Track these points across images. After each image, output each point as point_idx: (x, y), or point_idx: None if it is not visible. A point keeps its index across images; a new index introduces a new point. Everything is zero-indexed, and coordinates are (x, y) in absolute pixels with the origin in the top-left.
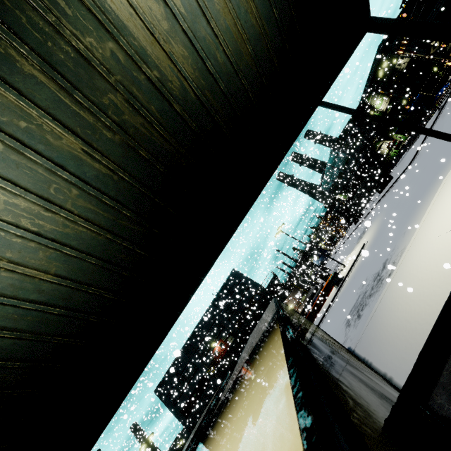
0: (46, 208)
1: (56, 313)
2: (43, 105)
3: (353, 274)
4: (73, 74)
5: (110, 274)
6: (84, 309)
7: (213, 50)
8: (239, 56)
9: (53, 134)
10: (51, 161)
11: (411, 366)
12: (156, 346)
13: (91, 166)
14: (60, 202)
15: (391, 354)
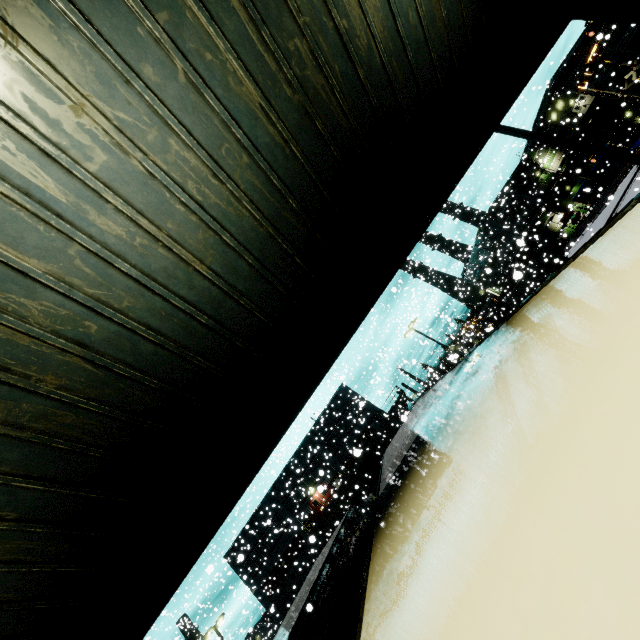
0: (214, 173)
1: (203, 323)
2: (230, 37)
3: None
4: (264, 5)
5: (264, 284)
6: (231, 326)
7: (406, 6)
8: (432, 21)
9: (234, 77)
10: (227, 112)
11: None
12: (299, 407)
13: (266, 129)
14: (229, 169)
15: None
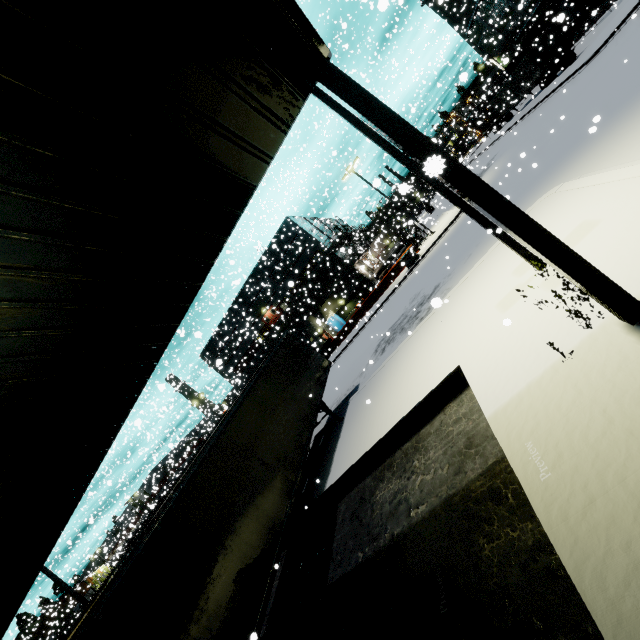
0: None
1: None
2: None
3: (426, 261)
4: None
5: None
6: None
7: None
8: None
9: None
10: None
11: (337, 477)
12: (82, 491)
13: None
14: None
15: (345, 446)
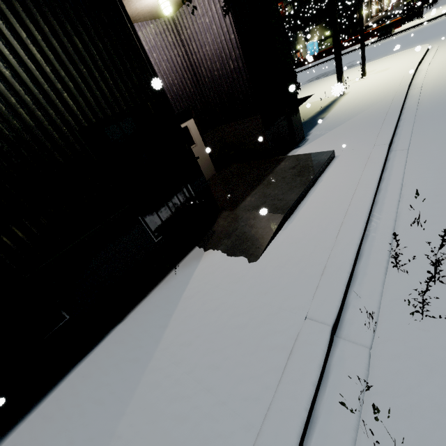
0: None
1: None
2: None
3: (387, 41)
4: None
5: None
6: None
7: None
8: None
9: None
10: None
11: None
12: None
13: None
14: None
15: None
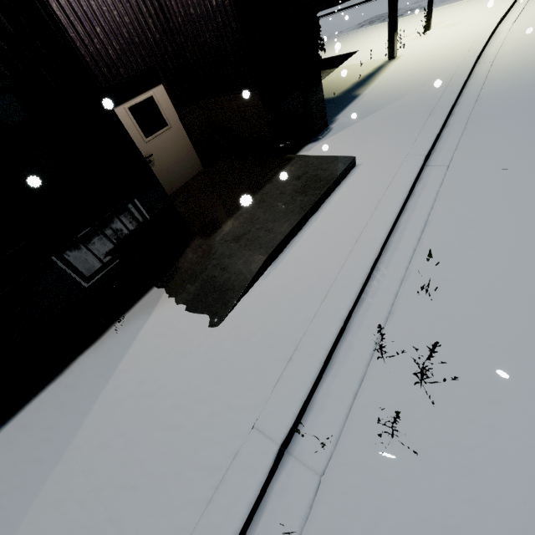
0: None
1: None
2: None
3: None
4: None
5: None
6: None
7: None
8: None
9: None
10: None
11: None
12: None
13: None
14: None
15: None
